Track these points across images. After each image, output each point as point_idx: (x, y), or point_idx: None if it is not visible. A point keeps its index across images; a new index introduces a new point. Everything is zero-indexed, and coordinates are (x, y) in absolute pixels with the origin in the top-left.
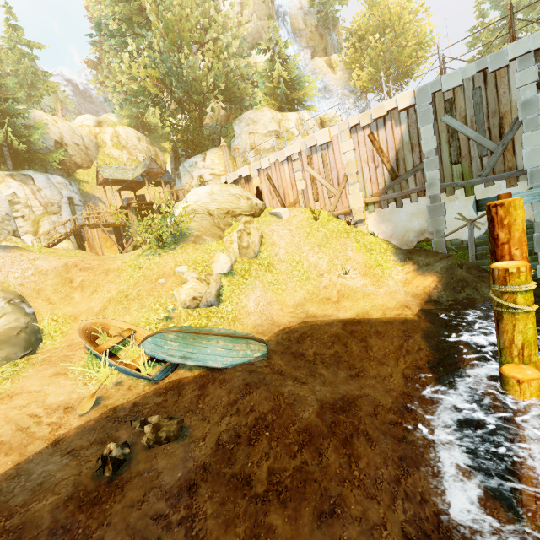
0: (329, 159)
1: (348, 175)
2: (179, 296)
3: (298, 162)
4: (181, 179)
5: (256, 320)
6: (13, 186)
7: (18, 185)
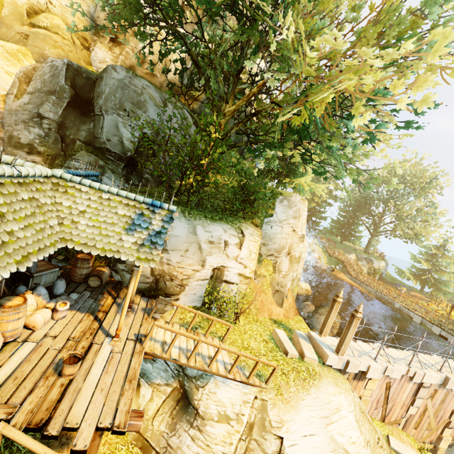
0: (447, 400)
1: (452, 421)
2: None
3: (426, 390)
4: (170, 248)
5: None
6: None
7: None
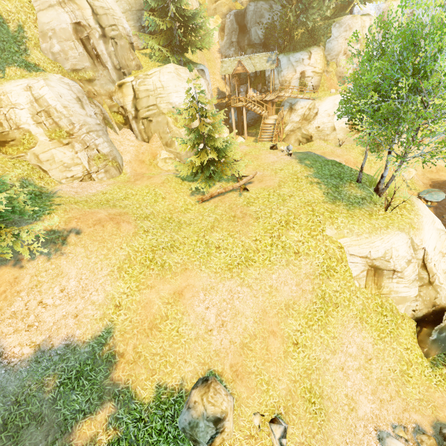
0: None
1: None
2: (409, 177)
3: None
4: (282, 70)
5: (421, 183)
6: (203, 83)
7: (204, 82)
